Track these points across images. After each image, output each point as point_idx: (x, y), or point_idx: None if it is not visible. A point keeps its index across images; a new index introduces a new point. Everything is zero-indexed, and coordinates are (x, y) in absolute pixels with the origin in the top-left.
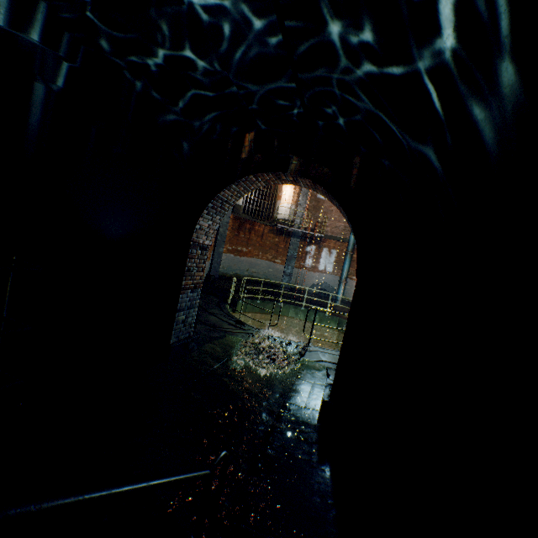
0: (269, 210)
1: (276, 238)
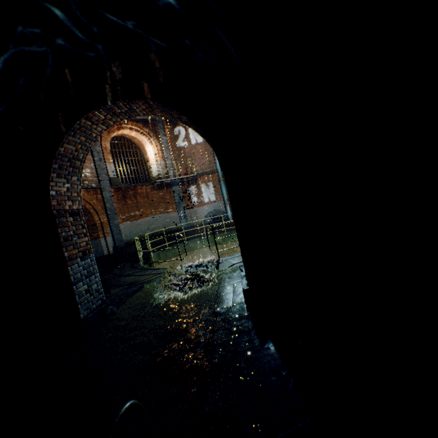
0: (145, 174)
1: (160, 193)
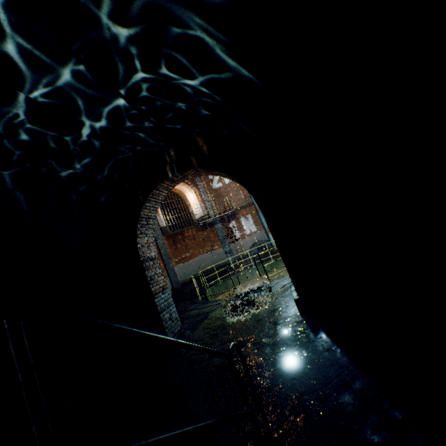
0: (188, 218)
1: (204, 233)
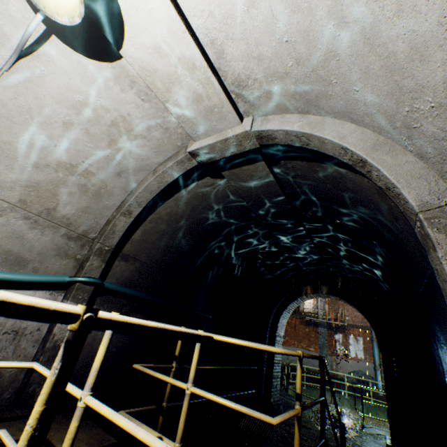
0: None
1: (306, 328)
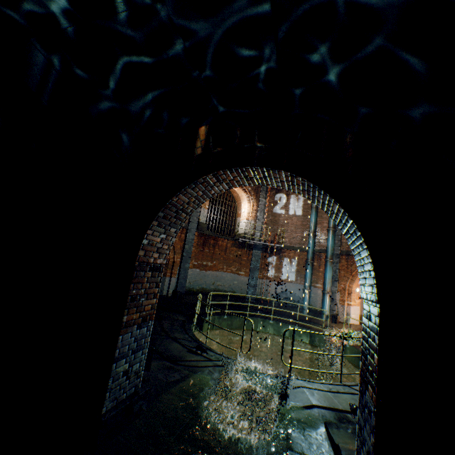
0: (230, 226)
1: (238, 251)
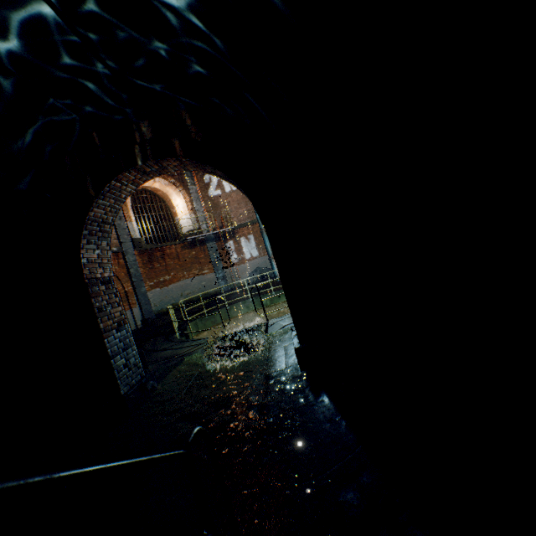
0: (172, 231)
1: (192, 251)
